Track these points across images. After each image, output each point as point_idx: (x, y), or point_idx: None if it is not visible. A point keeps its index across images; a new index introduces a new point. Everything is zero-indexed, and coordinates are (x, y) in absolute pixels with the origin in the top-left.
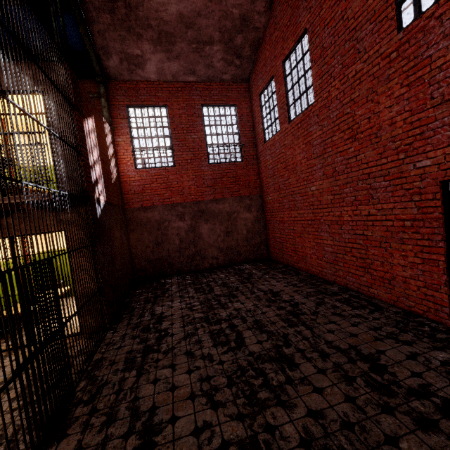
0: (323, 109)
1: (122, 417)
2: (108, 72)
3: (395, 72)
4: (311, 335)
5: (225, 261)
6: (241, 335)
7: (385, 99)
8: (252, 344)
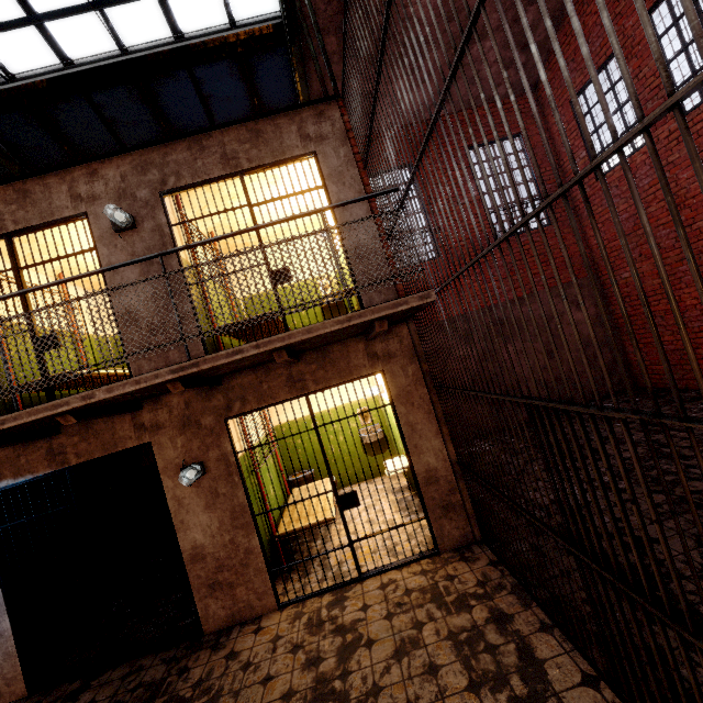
0: None
1: None
2: None
3: None
4: None
5: None
6: None
7: None
8: None
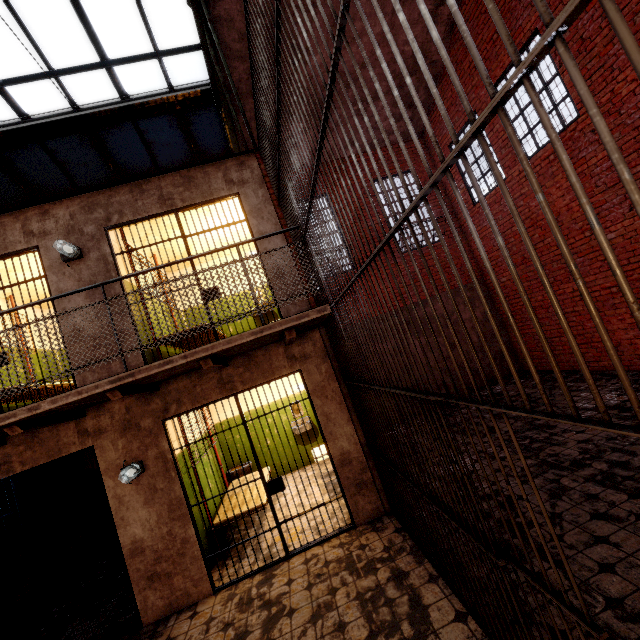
0: (605, 118)
1: (636, 635)
2: None
3: None
4: None
5: (459, 389)
6: None
7: None
8: None
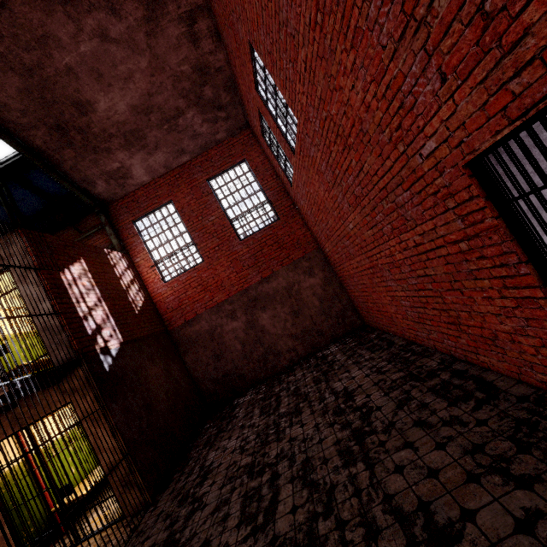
0: (307, 124)
1: None
2: (102, 198)
3: (332, 39)
4: (367, 482)
5: (306, 350)
6: (277, 495)
7: (344, 79)
8: (282, 517)
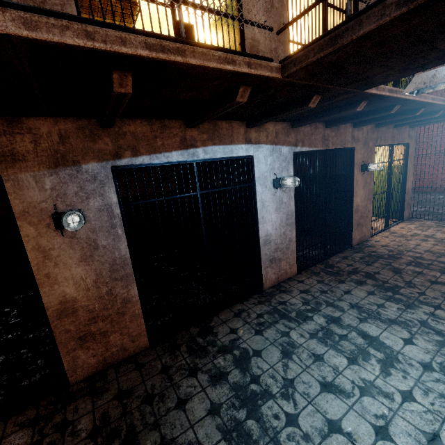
0: None
1: None
2: None
3: None
4: None
5: None
6: None
7: None
8: None
